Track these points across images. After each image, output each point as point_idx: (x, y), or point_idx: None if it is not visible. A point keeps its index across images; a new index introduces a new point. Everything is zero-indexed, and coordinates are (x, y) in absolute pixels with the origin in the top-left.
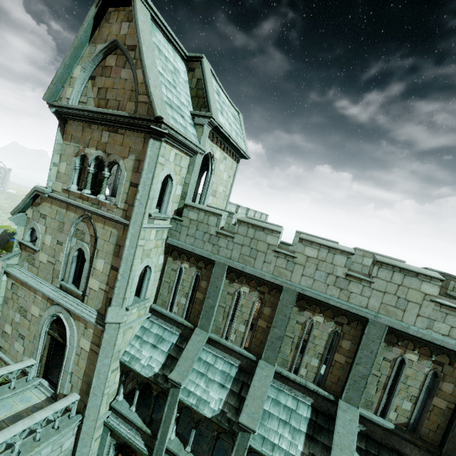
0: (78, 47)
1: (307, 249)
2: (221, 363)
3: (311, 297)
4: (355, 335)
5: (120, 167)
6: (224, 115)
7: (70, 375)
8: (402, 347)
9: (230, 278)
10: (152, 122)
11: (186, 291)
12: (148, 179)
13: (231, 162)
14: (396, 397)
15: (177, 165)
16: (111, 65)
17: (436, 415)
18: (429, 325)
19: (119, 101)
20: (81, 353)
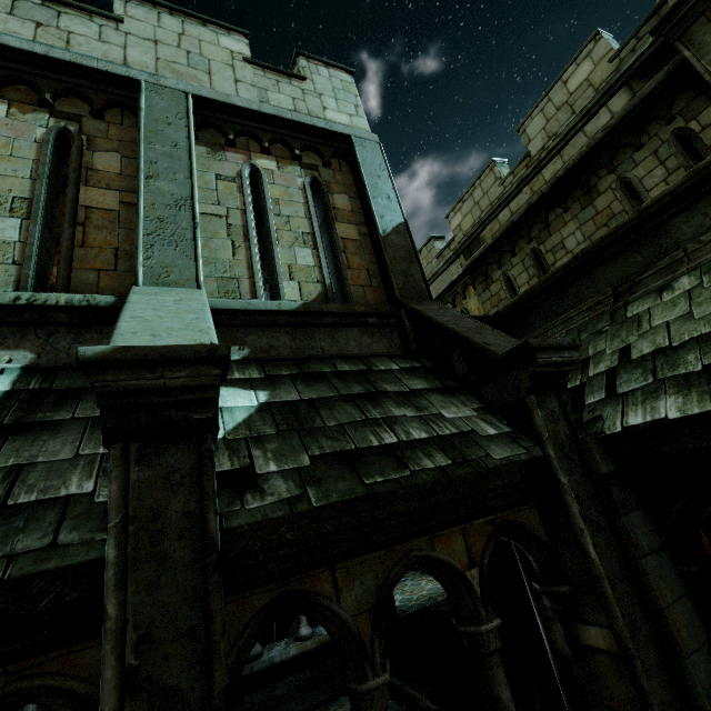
0: None
1: None
2: None
3: None
4: (127, 139)
5: None
6: None
7: None
8: (242, 150)
9: None
10: None
11: None
12: None
13: None
14: (278, 247)
15: None
16: None
17: (355, 254)
18: (263, 97)
19: None
20: None
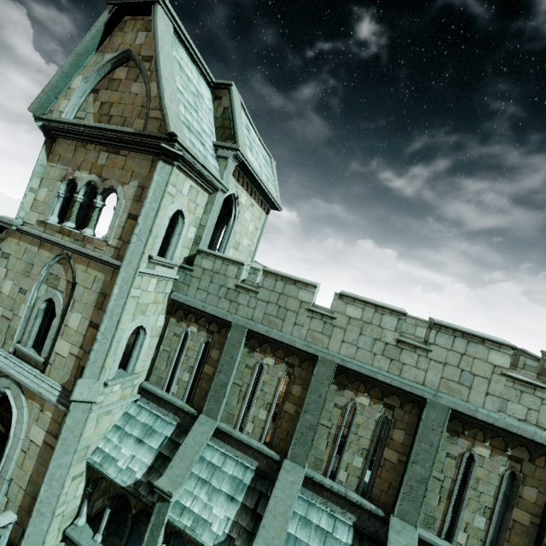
0: (82, 54)
1: (349, 307)
2: (232, 464)
3: (354, 370)
4: (410, 423)
5: (118, 194)
6: (254, 154)
7: (8, 483)
8: (470, 438)
9: (250, 346)
10: (164, 140)
11: (191, 364)
12: (152, 210)
13: (260, 212)
14: (465, 509)
15: (192, 201)
16: (120, 77)
17: (518, 534)
18: (502, 407)
19: (125, 118)
20: (29, 449)
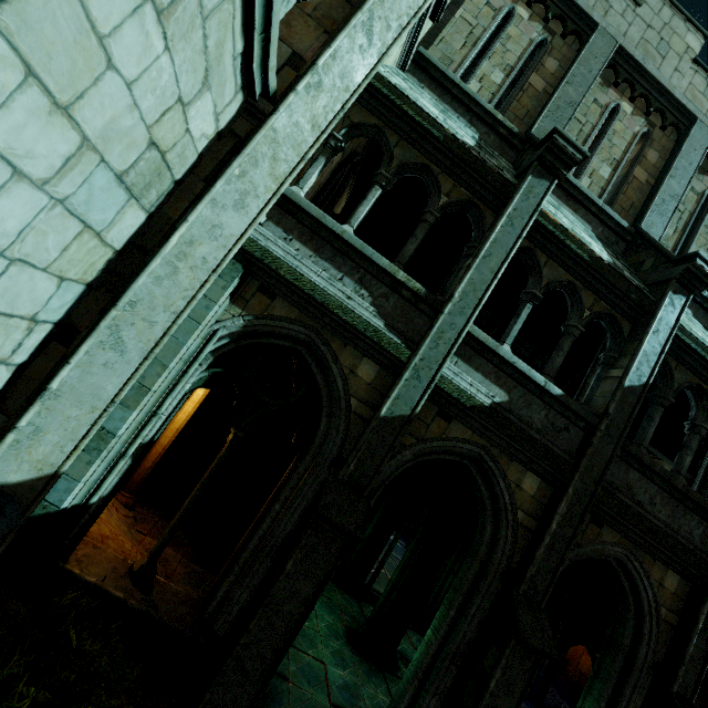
0: None
1: None
2: (569, 213)
3: None
4: None
5: None
6: None
7: None
8: None
9: (604, 78)
10: None
11: (509, 61)
12: None
13: None
14: None
15: None
16: None
17: None
18: None
19: None
20: None
